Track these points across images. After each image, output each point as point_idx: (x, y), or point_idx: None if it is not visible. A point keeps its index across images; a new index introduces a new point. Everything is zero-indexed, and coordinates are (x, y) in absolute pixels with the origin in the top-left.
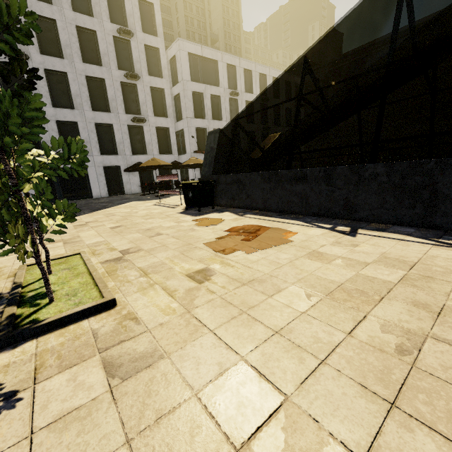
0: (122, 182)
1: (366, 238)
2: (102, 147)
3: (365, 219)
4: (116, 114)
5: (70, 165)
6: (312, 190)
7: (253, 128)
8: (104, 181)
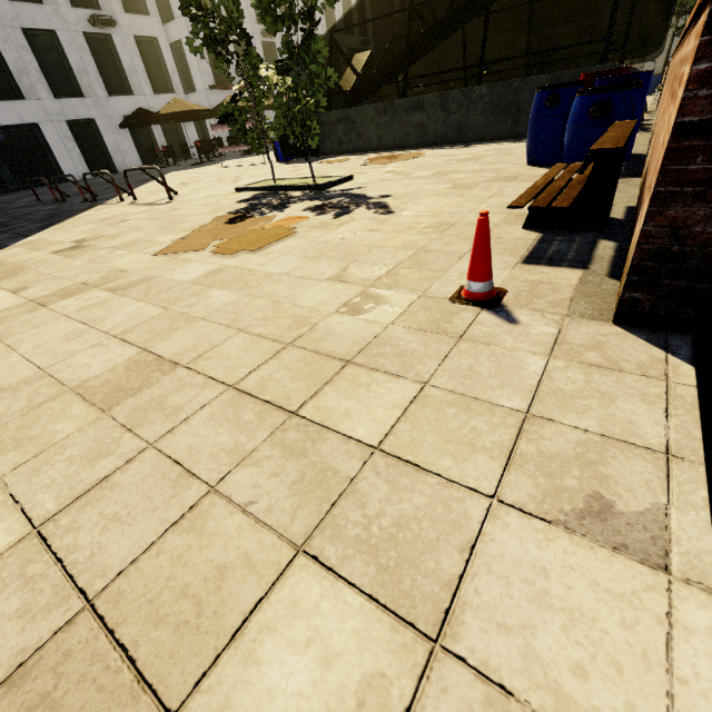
0: (106, 151)
1: (476, 147)
2: (51, 81)
3: (473, 140)
4: (54, 7)
5: (7, 121)
6: (429, 118)
7: (295, 38)
8: (76, 149)
